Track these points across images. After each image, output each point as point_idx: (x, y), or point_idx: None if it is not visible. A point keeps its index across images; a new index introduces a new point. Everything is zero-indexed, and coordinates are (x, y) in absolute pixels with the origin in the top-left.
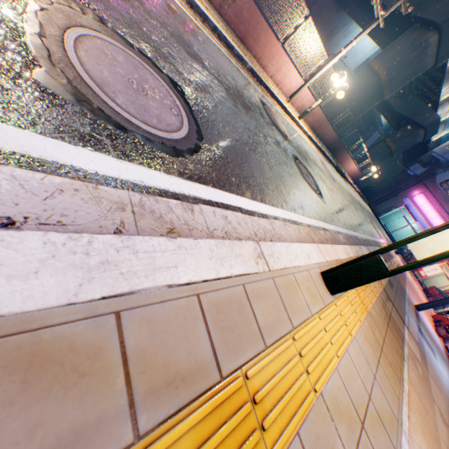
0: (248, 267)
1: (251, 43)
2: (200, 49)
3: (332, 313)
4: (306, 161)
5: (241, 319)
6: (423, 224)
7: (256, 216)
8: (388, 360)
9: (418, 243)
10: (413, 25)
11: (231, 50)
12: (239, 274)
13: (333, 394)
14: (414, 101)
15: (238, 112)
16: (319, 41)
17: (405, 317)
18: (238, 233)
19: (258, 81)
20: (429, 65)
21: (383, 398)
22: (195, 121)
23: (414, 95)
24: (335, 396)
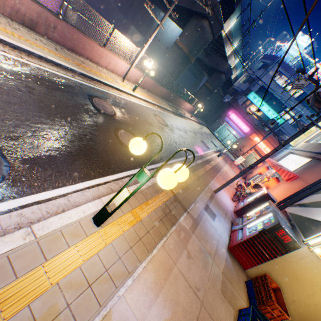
0: (16, 244)
1: (81, 51)
2: (22, 86)
3: (93, 238)
4: (134, 125)
5: (1, 273)
6: (237, 131)
7: (54, 199)
8: (144, 243)
9: (115, 199)
10: (193, 15)
11: (60, 66)
12: (6, 251)
13: (70, 280)
14: (215, 57)
15: (57, 124)
16: (129, 41)
17: (192, 205)
18: (31, 219)
19: (90, 78)
20: (210, 38)
21: (122, 266)
22: (4, 158)
23: (215, 52)
24: (71, 280)
